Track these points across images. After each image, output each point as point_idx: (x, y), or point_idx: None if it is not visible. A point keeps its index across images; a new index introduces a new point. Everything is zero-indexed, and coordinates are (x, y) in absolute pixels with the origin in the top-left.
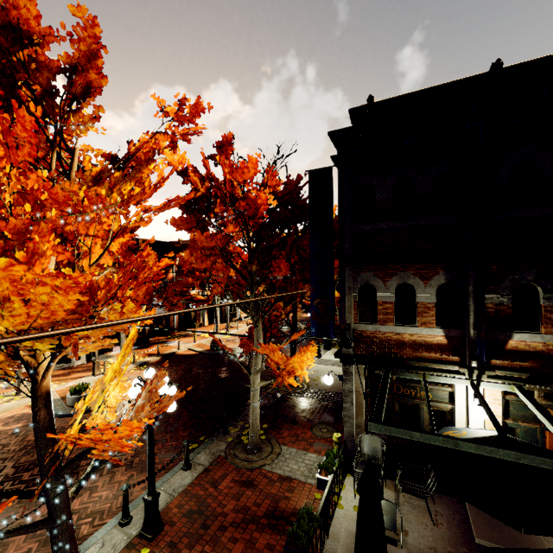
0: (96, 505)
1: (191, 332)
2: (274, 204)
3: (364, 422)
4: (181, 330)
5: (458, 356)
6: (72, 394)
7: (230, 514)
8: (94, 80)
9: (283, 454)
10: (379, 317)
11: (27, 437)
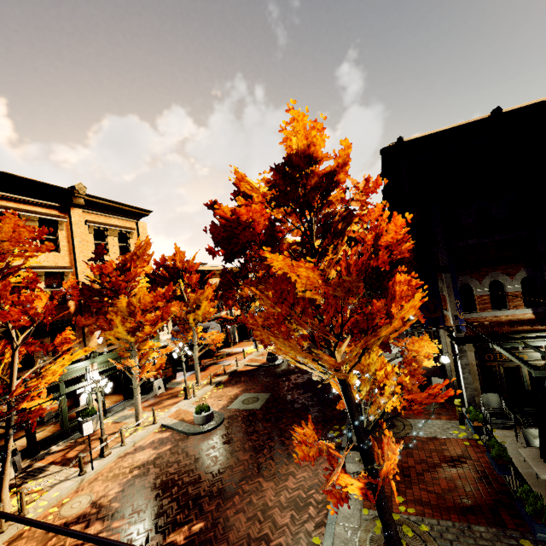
0: (306, 482)
1: (230, 351)
2: (366, 232)
3: (479, 385)
4: (435, 327)
5: (544, 325)
6: (198, 414)
7: (415, 466)
8: (342, 178)
9: (414, 424)
10: (479, 307)
11: (188, 453)
